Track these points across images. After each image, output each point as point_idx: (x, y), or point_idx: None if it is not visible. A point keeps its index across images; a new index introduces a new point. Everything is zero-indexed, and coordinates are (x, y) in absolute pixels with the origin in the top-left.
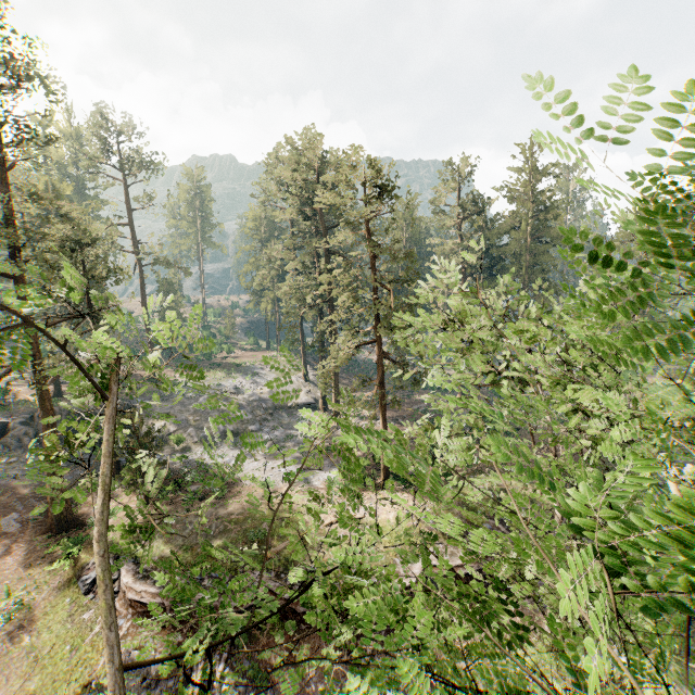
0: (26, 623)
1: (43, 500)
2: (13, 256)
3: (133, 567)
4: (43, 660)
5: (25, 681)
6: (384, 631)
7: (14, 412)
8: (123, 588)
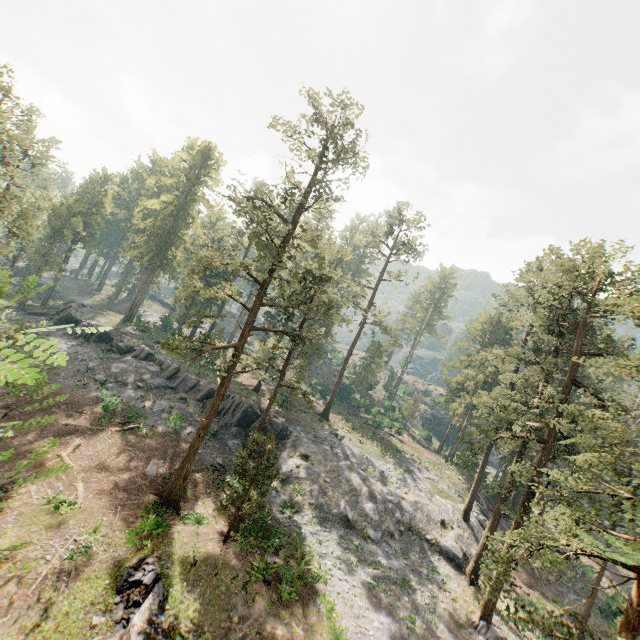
0: (73, 573)
1: None
2: (270, 271)
3: (154, 607)
4: (40, 632)
5: (15, 639)
6: None
7: None
8: (129, 625)
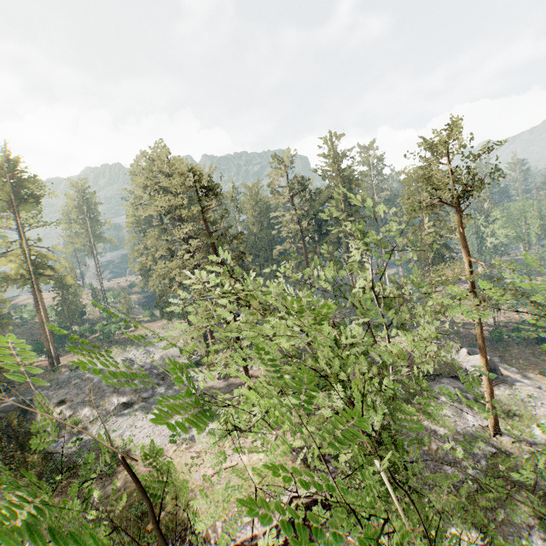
0: None
1: None
2: None
3: None
4: None
5: None
6: None
7: None
8: None
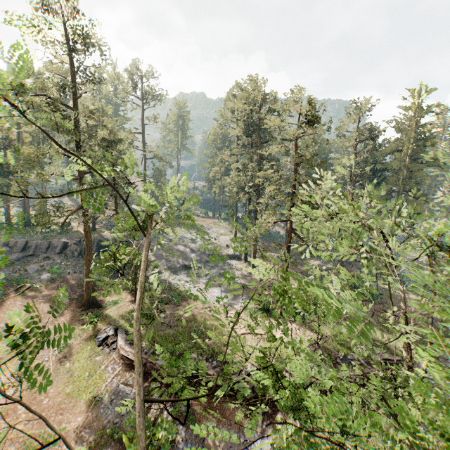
0: (67, 355)
1: (81, 288)
2: (80, 148)
3: (125, 336)
4: (74, 378)
5: (64, 387)
6: (271, 410)
7: (71, 236)
8: (118, 347)
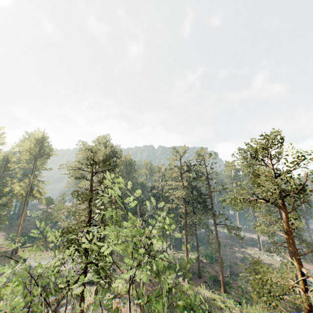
0: None
1: None
2: None
3: None
4: None
5: None
6: None
7: None
8: None
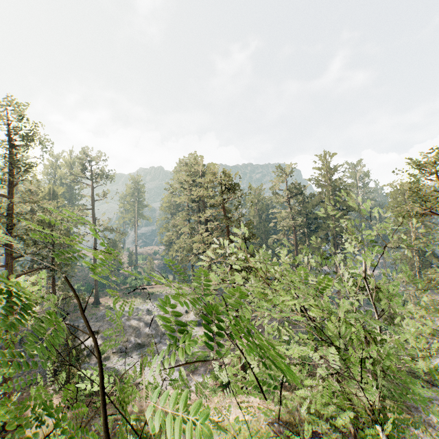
0: None
1: None
2: (9, 233)
3: None
4: None
5: None
6: None
7: None
8: None
